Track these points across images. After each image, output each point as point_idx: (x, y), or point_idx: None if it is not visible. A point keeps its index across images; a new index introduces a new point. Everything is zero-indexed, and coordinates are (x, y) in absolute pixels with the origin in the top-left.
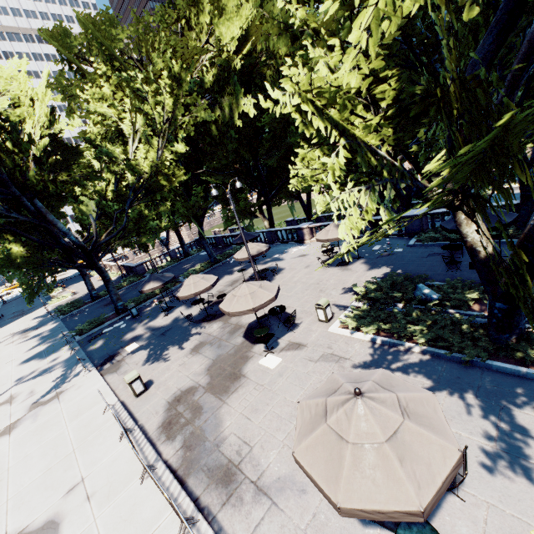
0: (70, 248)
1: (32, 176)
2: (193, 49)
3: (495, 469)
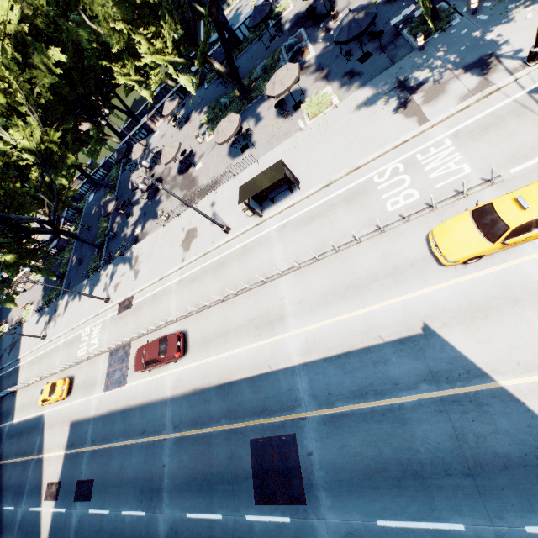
0: (38, 231)
1: None
2: None
3: (257, 124)
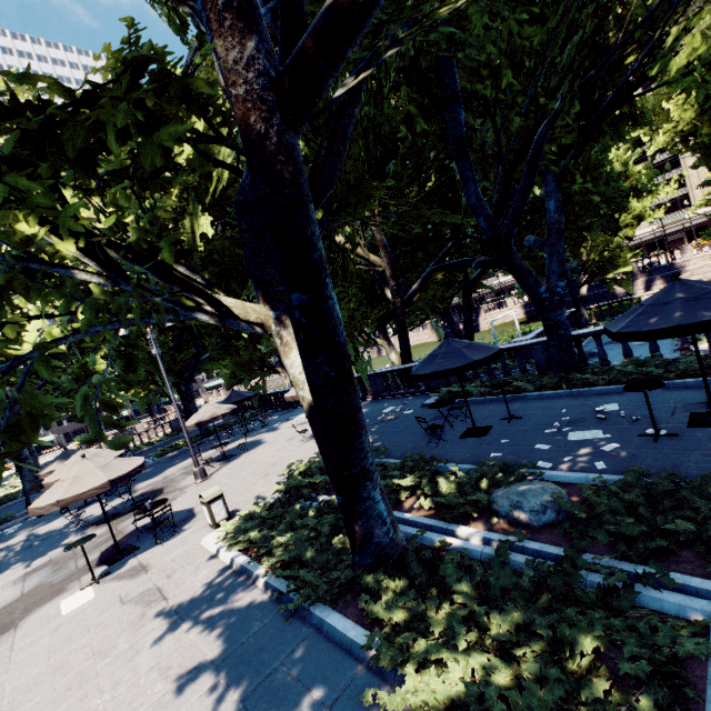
0: None
1: None
2: None
3: None
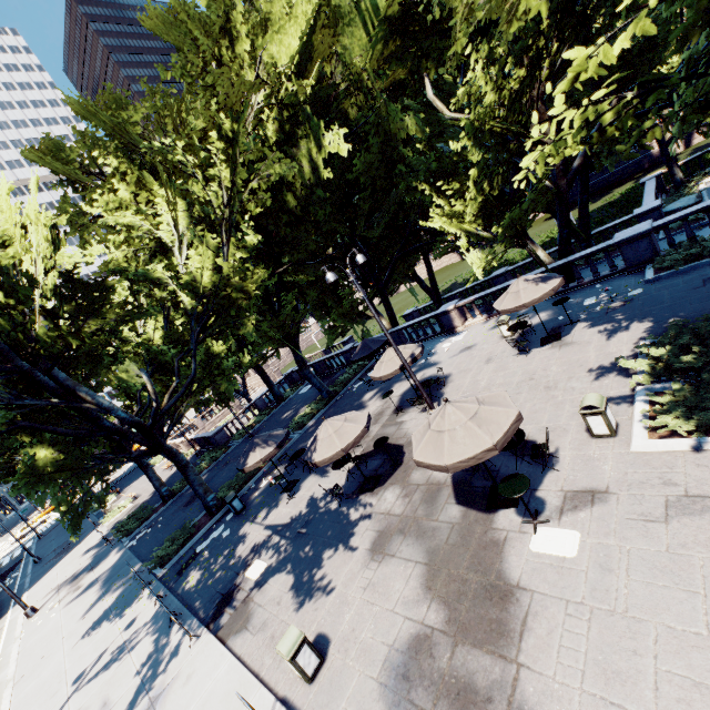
0: (119, 431)
1: (43, 334)
2: (242, 87)
3: None
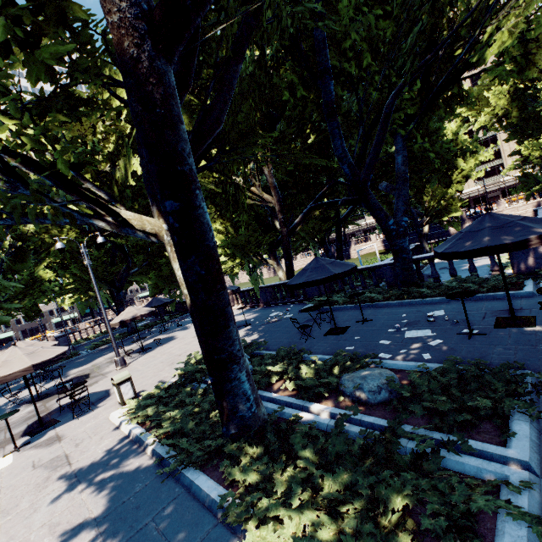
0: None
1: None
2: None
3: None
